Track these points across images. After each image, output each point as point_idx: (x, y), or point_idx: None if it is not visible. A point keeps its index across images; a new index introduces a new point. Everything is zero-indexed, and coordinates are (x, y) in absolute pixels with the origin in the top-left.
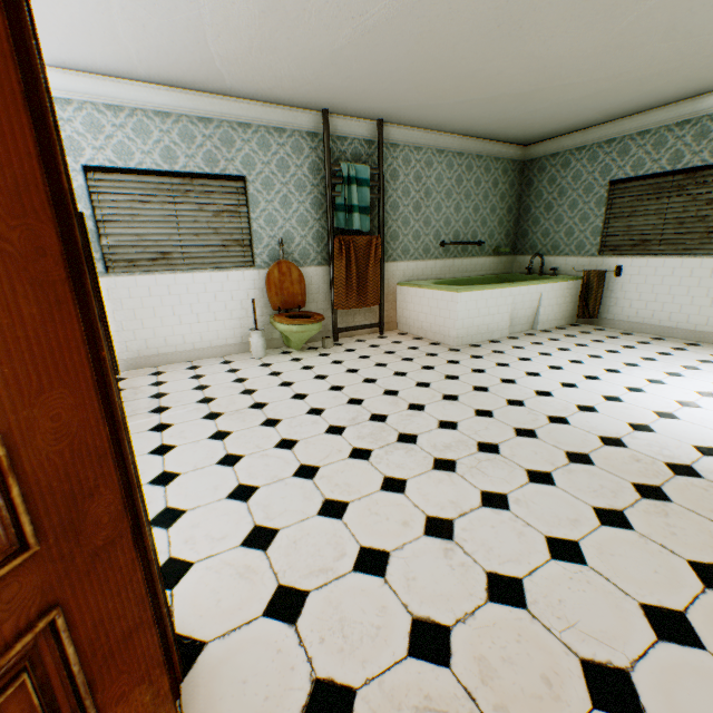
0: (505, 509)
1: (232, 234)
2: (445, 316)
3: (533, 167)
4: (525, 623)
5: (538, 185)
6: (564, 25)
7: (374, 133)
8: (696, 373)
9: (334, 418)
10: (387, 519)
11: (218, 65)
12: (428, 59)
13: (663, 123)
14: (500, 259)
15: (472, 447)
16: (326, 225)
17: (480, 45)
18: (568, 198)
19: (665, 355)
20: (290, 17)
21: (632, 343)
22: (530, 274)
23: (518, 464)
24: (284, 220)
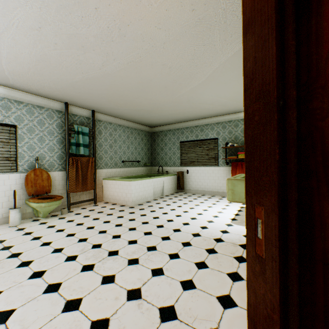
0: (162, 274)
1: (3, 153)
2: (126, 192)
3: (155, 135)
4: (178, 326)
5: (158, 141)
6: (160, 93)
7: (91, 115)
8: (216, 205)
9: (70, 251)
10: (106, 299)
11: (7, 73)
12: (114, 93)
13: (191, 125)
14: (147, 167)
15: (145, 249)
16: (65, 151)
17: (133, 92)
18: (168, 146)
19: (206, 200)
20: (52, 65)
21: (196, 197)
22: (159, 173)
23: (165, 252)
24: (40, 147)
